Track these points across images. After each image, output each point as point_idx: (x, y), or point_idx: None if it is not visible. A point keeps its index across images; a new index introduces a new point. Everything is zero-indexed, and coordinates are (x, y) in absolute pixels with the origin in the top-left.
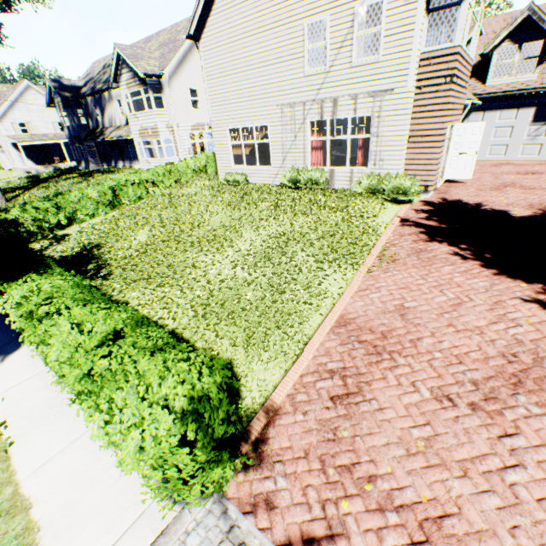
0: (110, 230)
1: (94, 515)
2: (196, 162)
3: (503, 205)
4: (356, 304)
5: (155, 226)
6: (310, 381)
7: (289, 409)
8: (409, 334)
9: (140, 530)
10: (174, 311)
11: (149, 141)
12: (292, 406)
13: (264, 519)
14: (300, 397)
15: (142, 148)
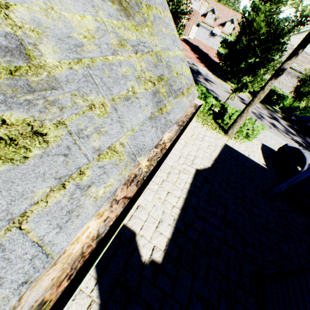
0: None
1: None
2: None
3: (193, 44)
4: None
5: None
6: None
7: None
8: None
9: None
10: None
11: None
12: None
13: None
14: None
15: None
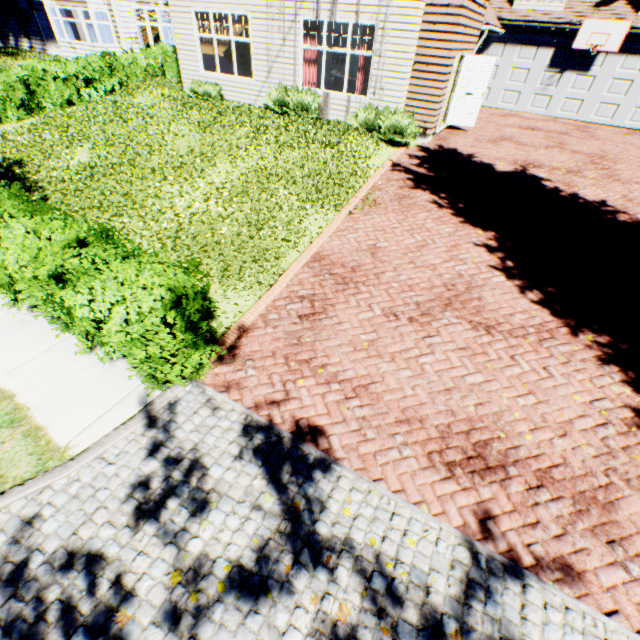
0: (32, 144)
1: (82, 398)
2: (149, 58)
3: (493, 159)
4: (333, 243)
5: (99, 144)
6: (282, 305)
7: (261, 325)
8: (376, 269)
9: (128, 404)
10: (138, 243)
11: (70, 10)
12: (264, 323)
13: (236, 395)
14: (272, 317)
15: (59, 20)
